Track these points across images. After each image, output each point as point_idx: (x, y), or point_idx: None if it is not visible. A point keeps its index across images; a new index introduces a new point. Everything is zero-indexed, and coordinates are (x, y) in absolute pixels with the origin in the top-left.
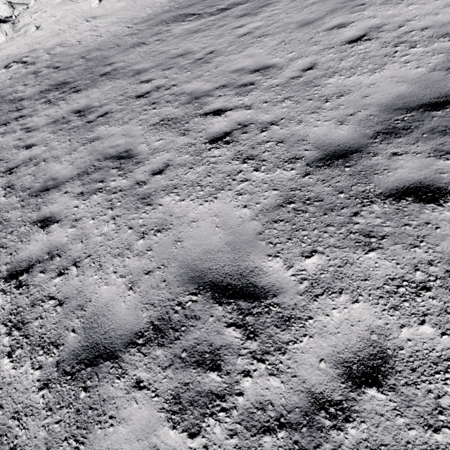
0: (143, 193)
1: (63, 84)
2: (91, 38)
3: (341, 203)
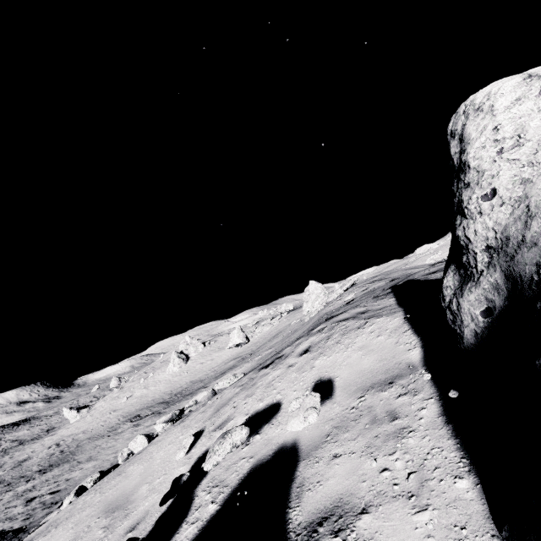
0: None
1: (48, 466)
2: (99, 427)
3: None
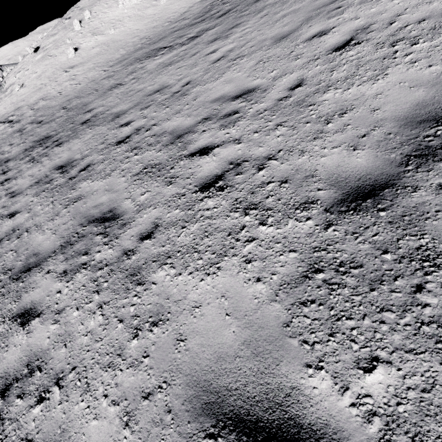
0: (132, 266)
1: (46, 139)
2: (70, 87)
3: (391, 270)
